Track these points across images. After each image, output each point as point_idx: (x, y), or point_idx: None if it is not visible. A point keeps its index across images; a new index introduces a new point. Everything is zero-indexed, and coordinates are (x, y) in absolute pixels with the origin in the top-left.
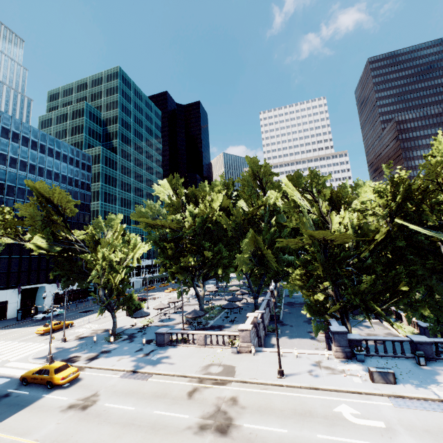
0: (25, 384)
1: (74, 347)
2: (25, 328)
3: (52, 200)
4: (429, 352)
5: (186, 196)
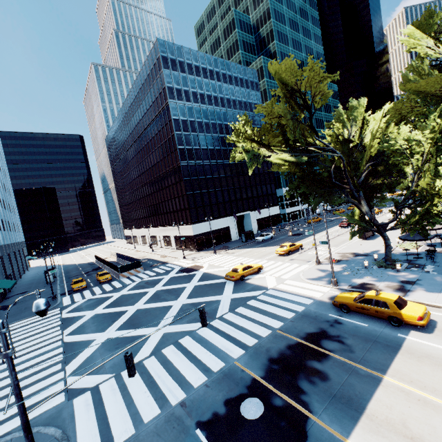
0: (346, 312)
1: (343, 272)
2: (257, 248)
3: (298, 88)
4: None
5: None
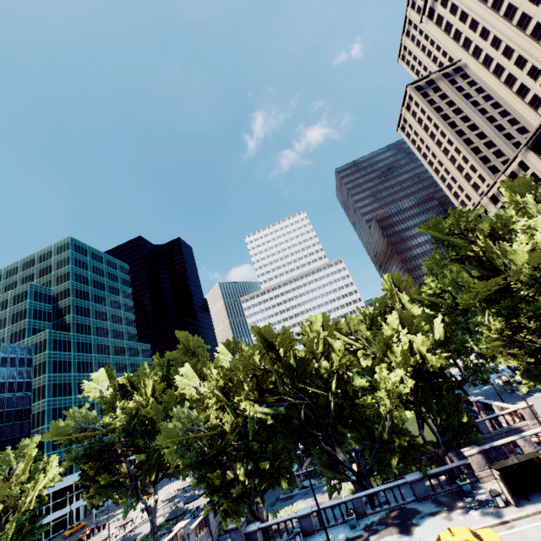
0: None
1: None
2: None
3: None
4: (310, 525)
5: (121, 386)
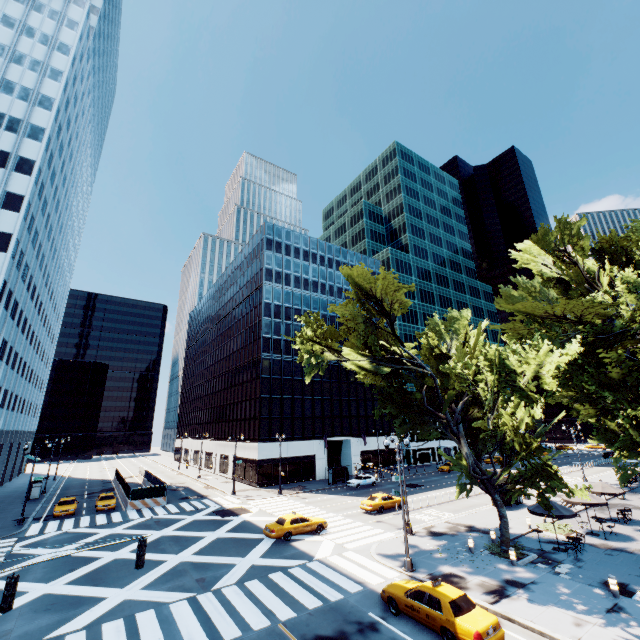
0: (395, 612)
1: (436, 551)
2: (342, 497)
3: (374, 291)
4: None
5: (595, 254)
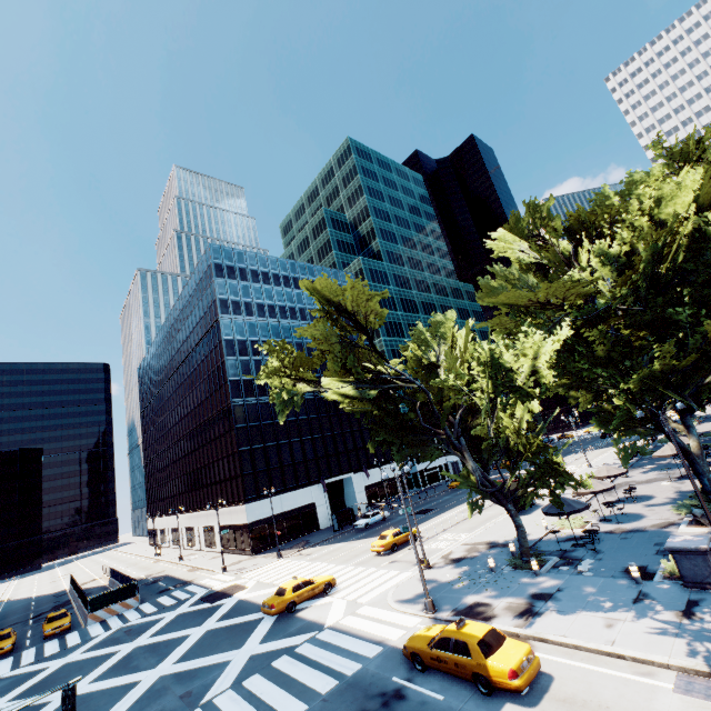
0: (421, 669)
1: (457, 581)
2: (351, 542)
3: (344, 305)
4: None
5: (568, 233)
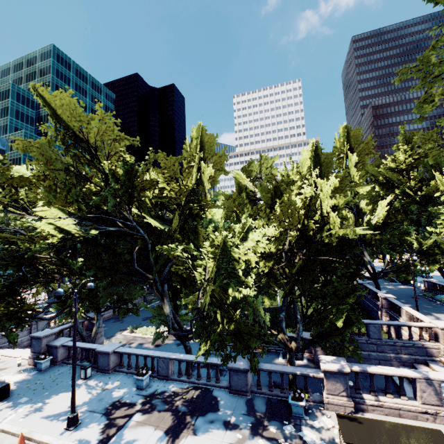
0: None
1: None
2: None
3: None
4: (106, 363)
5: None
